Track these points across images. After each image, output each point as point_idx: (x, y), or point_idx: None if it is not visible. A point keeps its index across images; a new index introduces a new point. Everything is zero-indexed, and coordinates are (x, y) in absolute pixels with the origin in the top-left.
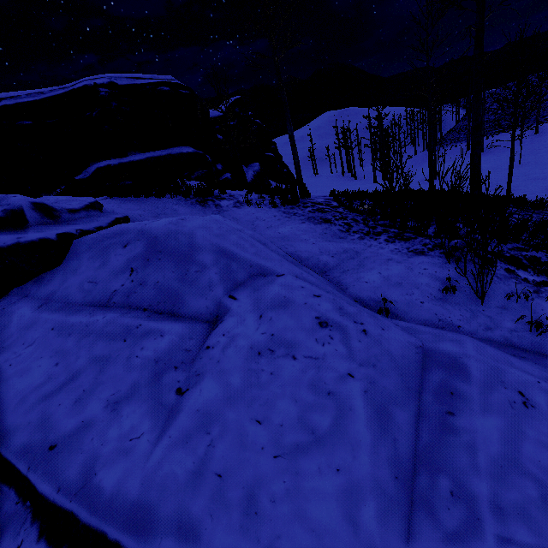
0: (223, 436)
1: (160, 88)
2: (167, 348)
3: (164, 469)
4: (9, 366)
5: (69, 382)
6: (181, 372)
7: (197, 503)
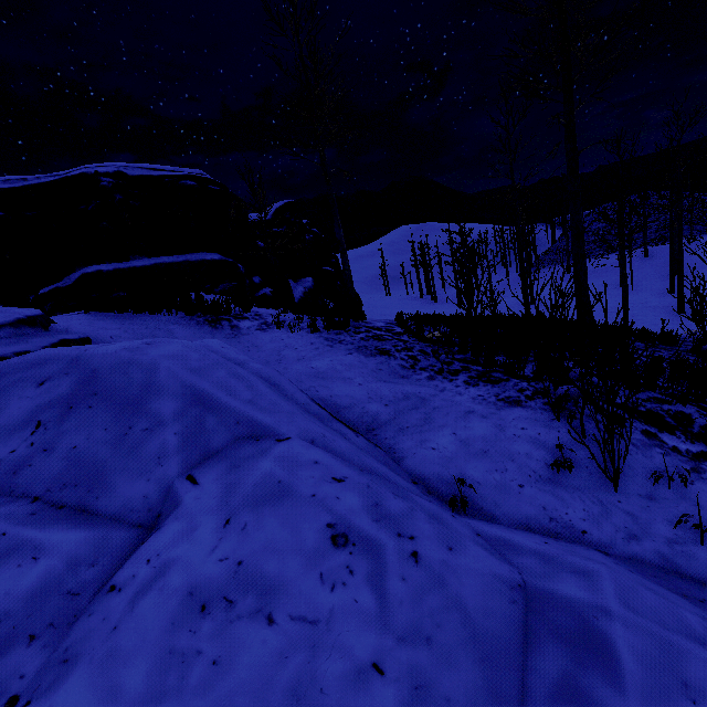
0: None
1: (183, 182)
2: (33, 589)
3: None
4: None
5: None
6: (39, 649)
7: None
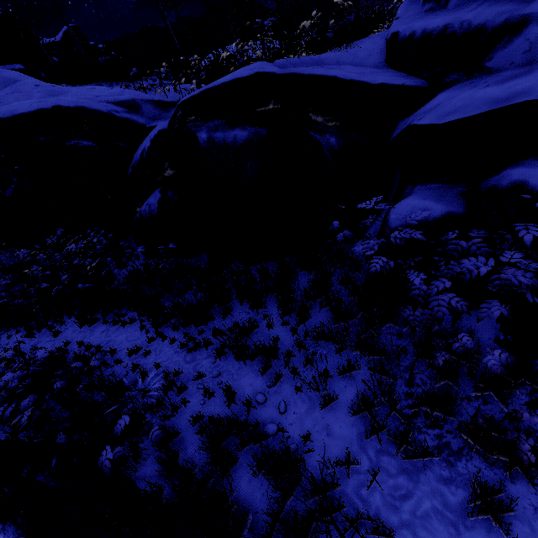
0: None
1: None
2: None
3: None
4: None
5: None
6: None
7: None
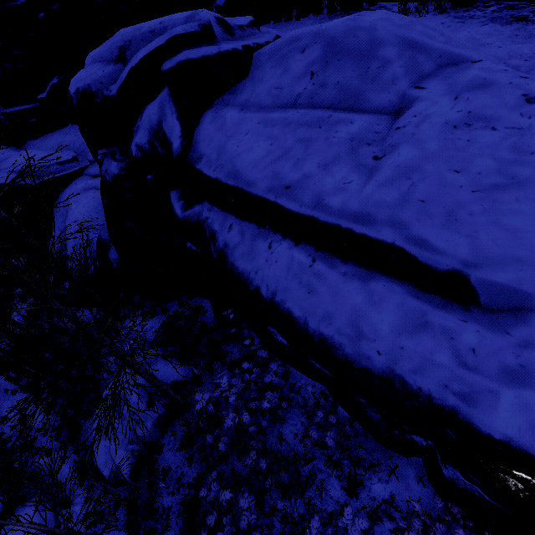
0: (423, 180)
1: None
2: (358, 131)
3: (375, 198)
4: (237, 147)
5: (285, 154)
6: (374, 146)
7: (405, 214)
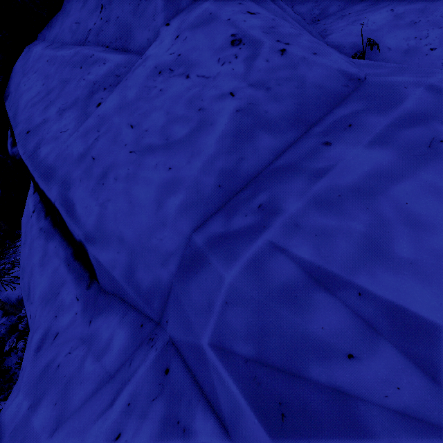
0: (105, 134)
1: None
2: (104, 74)
3: (69, 150)
4: (24, 86)
5: (46, 96)
6: (107, 92)
7: (76, 172)
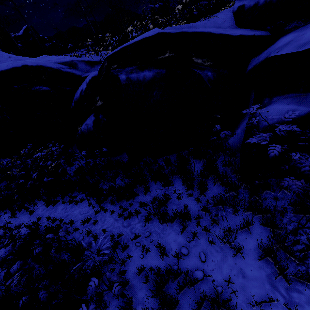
0: None
1: None
2: None
3: None
4: None
5: None
6: None
7: None
